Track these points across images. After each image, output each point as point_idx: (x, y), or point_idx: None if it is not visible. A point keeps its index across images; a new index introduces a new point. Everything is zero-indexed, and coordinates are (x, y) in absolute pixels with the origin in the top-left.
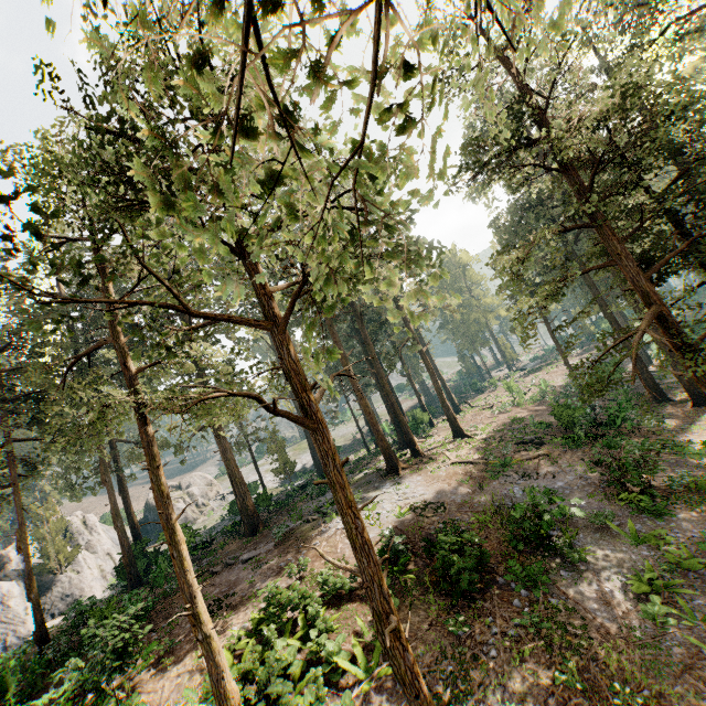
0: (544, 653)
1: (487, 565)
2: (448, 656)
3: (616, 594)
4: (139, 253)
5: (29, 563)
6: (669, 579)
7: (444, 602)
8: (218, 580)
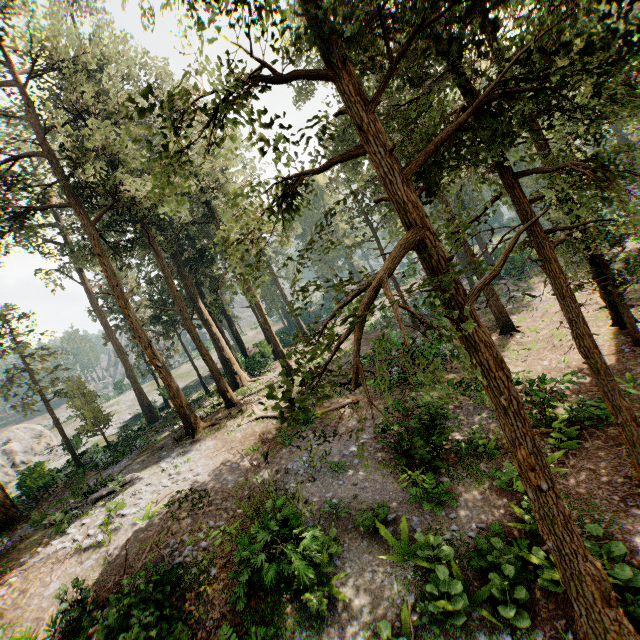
0: None
1: (204, 624)
2: None
3: None
4: None
5: None
6: (427, 636)
7: None
8: None
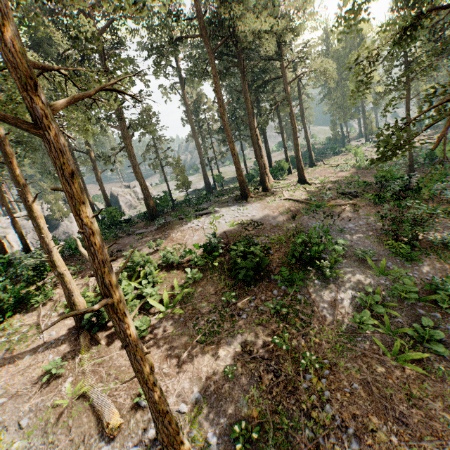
0: (275, 324)
1: (269, 266)
2: (217, 311)
3: (344, 302)
4: None
5: (11, 213)
6: (388, 302)
7: (229, 282)
8: (120, 241)
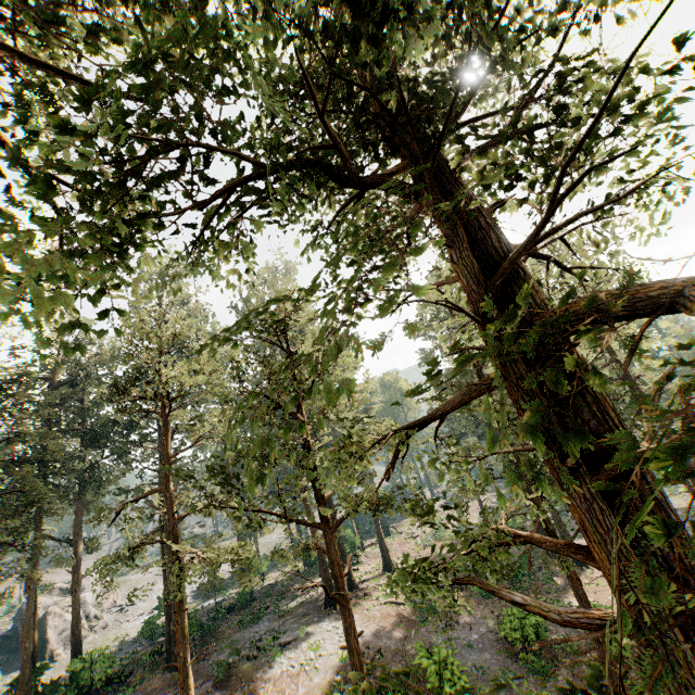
0: None
1: None
2: None
3: None
4: (208, 424)
5: None
6: None
7: None
8: None
